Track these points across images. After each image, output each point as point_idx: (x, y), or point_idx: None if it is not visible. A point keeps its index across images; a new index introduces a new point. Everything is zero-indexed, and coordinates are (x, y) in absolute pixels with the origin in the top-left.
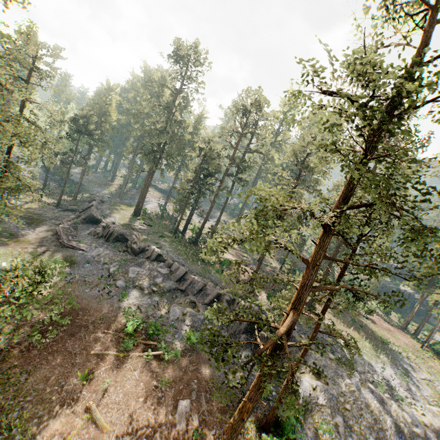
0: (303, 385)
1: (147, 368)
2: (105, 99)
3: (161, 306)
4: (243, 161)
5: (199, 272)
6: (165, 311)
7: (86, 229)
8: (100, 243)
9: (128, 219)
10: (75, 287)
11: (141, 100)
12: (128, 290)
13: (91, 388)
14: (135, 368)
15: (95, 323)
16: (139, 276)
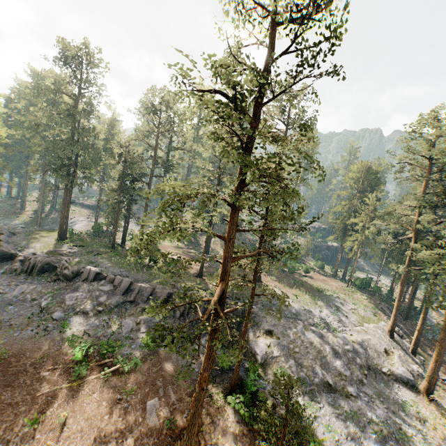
0: (259, 346)
1: (107, 386)
2: None
3: (112, 323)
4: (167, 160)
5: (146, 279)
6: (116, 326)
7: None
8: (21, 279)
9: (52, 246)
10: (0, 335)
11: (36, 109)
12: (69, 319)
13: (45, 429)
14: (93, 391)
15: (35, 364)
16: (79, 300)
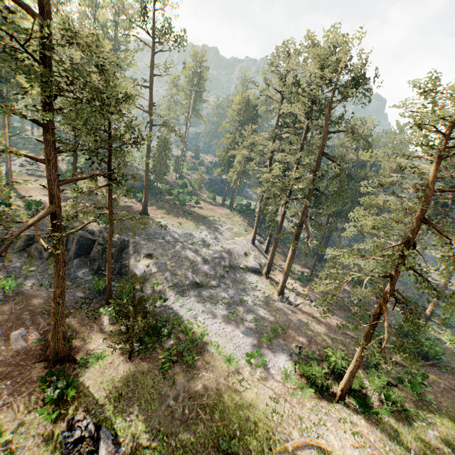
0: (139, 268)
1: None
2: None
3: None
4: None
5: None
6: None
7: None
8: None
9: None
10: None
11: None
12: None
13: None
14: None
15: None
16: None
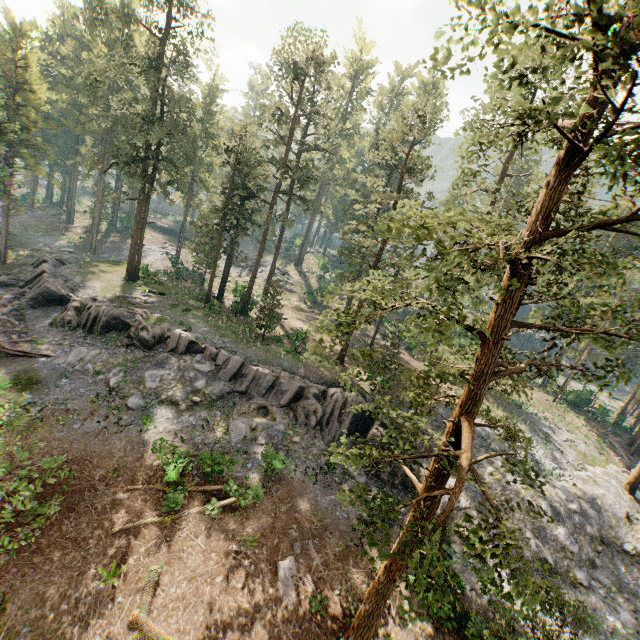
0: None
1: (216, 527)
2: (13, 55)
3: (214, 424)
4: (304, 166)
5: (262, 359)
6: (222, 430)
7: (45, 317)
8: (77, 338)
9: (119, 288)
10: (52, 425)
11: (91, 57)
12: (152, 410)
13: (129, 589)
14: (195, 533)
15: (107, 479)
16: (165, 383)
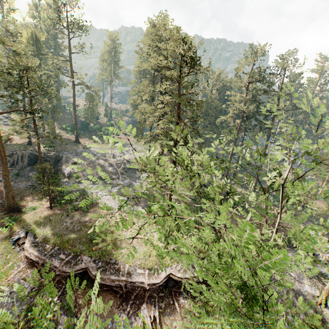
0: (67, 170)
1: None
2: None
3: None
4: None
5: None
6: None
7: None
8: None
9: None
10: None
11: None
12: None
13: None
14: None
15: None
16: None
